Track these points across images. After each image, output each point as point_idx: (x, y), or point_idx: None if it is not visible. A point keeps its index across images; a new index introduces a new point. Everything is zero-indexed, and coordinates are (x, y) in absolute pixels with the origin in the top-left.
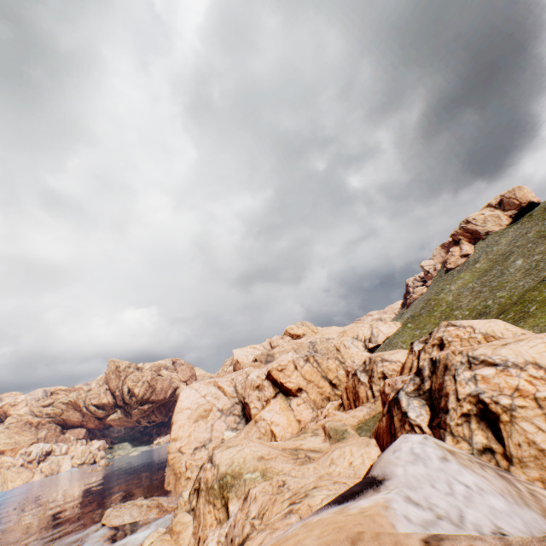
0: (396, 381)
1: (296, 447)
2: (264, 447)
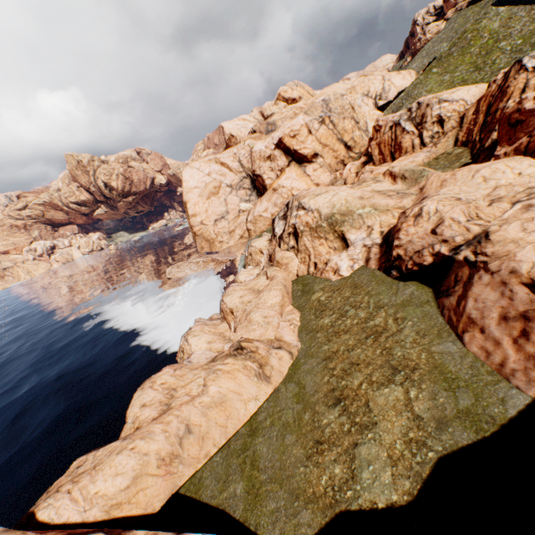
0: None
1: (373, 191)
2: (356, 191)
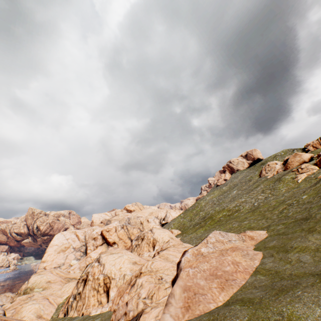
0: None
1: (75, 277)
2: (55, 276)
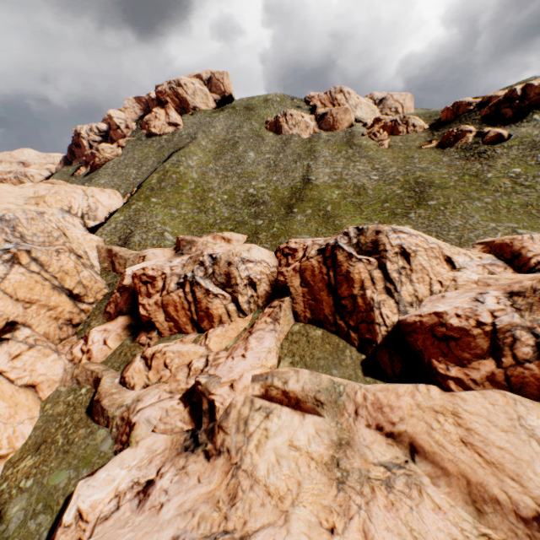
0: (476, 312)
1: (321, 463)
2: (381, 534)
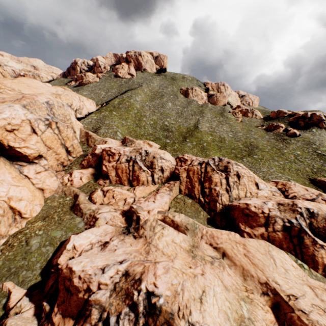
0: (262, 207)
1: (185, 250)
2: (208, 272)
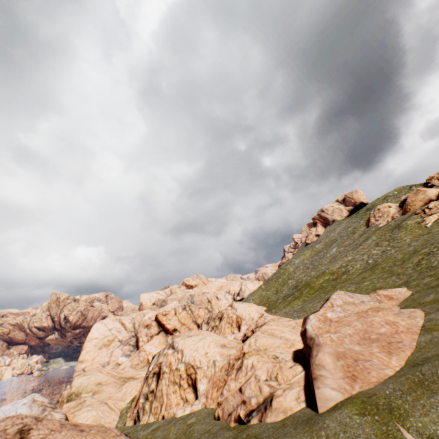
0: None
1: (132, 376)
2: (106, 376)
